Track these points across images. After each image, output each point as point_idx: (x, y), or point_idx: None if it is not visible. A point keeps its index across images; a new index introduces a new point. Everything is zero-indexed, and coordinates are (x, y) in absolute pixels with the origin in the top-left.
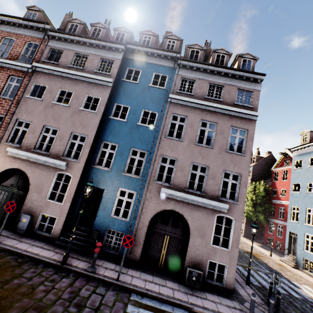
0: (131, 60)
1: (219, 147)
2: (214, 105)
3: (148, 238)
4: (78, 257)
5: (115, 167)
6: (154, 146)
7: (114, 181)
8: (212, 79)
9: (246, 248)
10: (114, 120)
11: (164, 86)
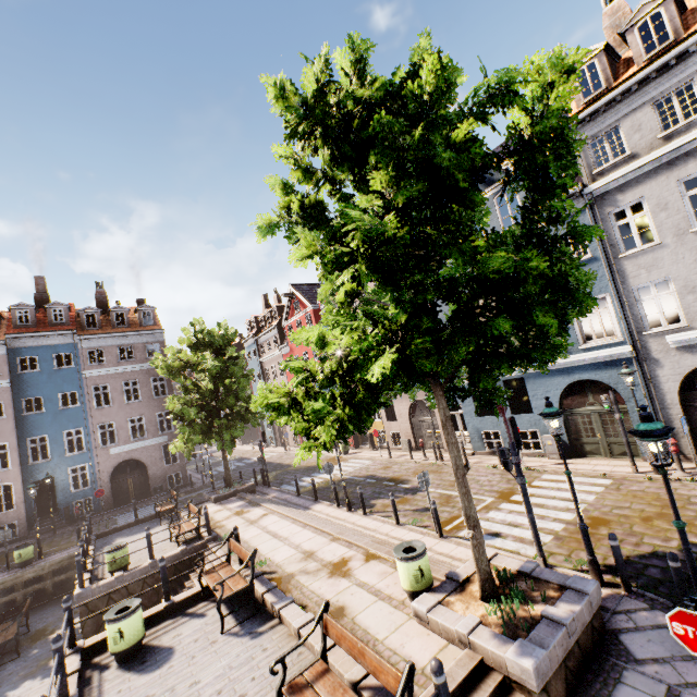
0: (19, 348)
1: (147, 398)
2: (130, 367)
3: (115, 489)
4: (60, 530)
5: (55, 455)
6: (88, 421)
7: (61, 466)
8: (120, 343)
9: (234, 454)
10: (31, 415)
11: (73, 364)
